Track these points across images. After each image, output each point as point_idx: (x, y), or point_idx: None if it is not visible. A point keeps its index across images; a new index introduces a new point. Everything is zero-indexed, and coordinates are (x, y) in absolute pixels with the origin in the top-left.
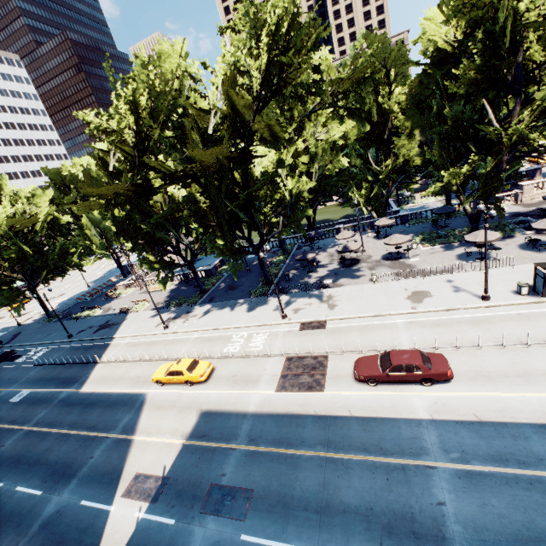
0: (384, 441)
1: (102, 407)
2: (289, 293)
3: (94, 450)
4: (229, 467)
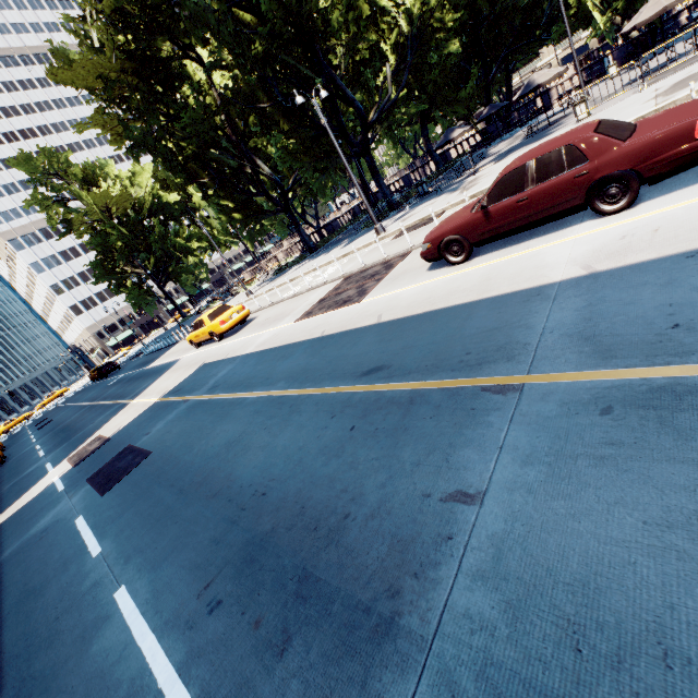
0: (407, 351)
1: (143, 378)
2: (411, 206)
3: (101, 417)
4: (160, 424)
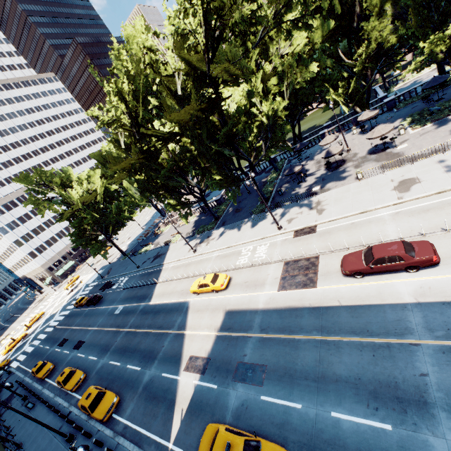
0: (370, 324)
1: (164, 313)
2: (283, 206)
3: (164, 342)
4: (248, 350)
